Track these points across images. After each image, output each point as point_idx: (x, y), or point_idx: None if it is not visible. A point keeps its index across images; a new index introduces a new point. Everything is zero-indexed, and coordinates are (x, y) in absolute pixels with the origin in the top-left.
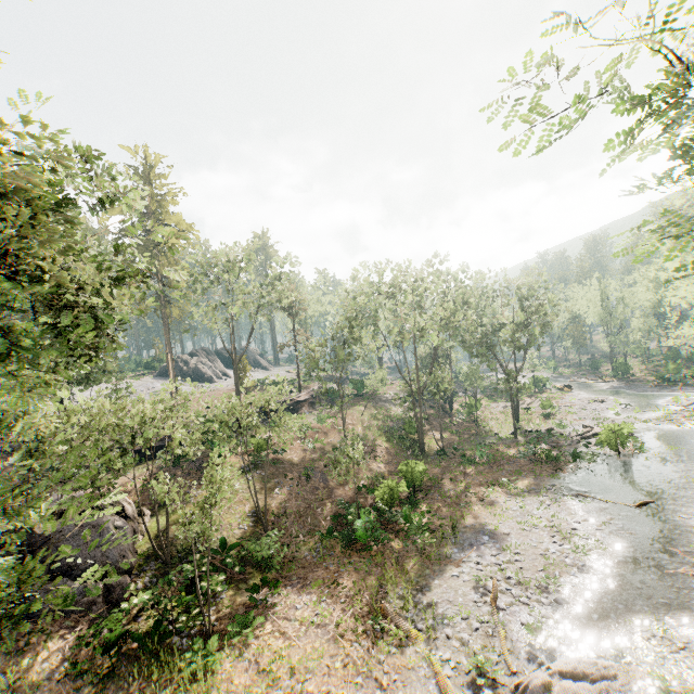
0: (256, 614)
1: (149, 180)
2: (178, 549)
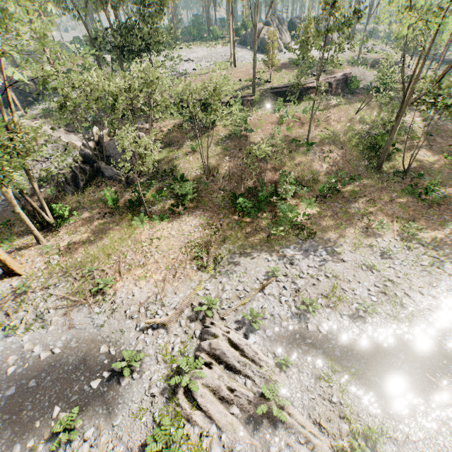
0: (172, 216)
1: None
2: (163, 171)
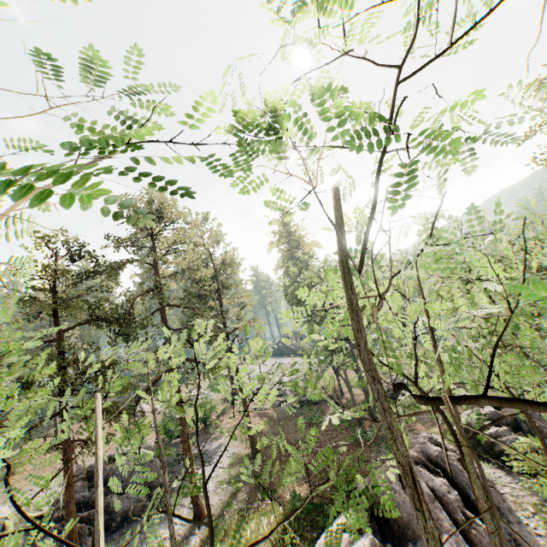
0: None
1: (286, 223)
2: None
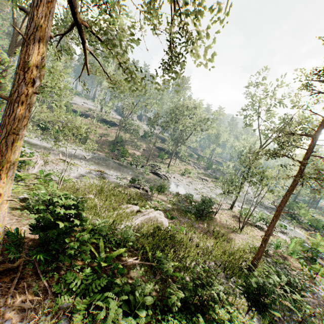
0: None
1: None
2: None
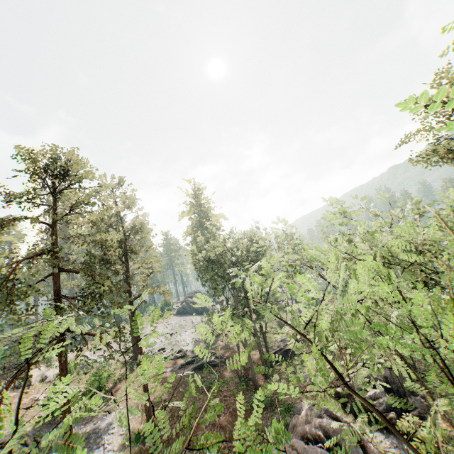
0: None
1: (197, 196)
2: None
